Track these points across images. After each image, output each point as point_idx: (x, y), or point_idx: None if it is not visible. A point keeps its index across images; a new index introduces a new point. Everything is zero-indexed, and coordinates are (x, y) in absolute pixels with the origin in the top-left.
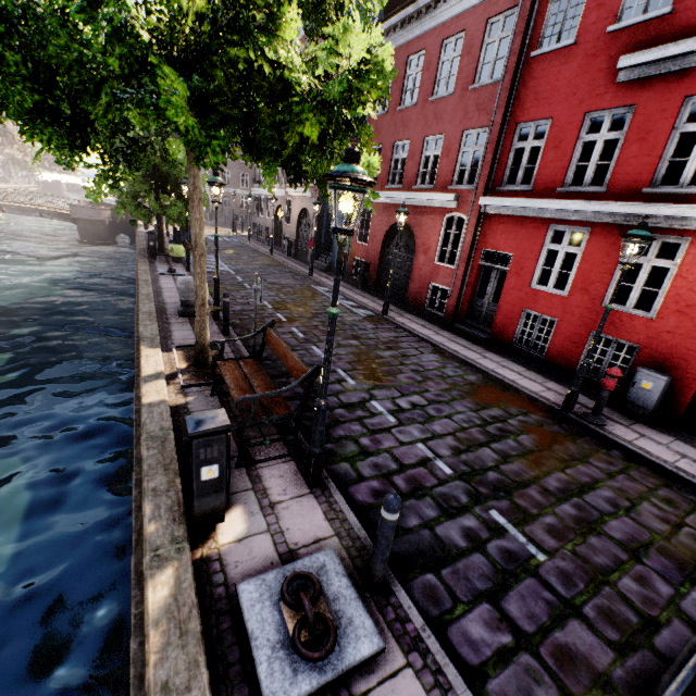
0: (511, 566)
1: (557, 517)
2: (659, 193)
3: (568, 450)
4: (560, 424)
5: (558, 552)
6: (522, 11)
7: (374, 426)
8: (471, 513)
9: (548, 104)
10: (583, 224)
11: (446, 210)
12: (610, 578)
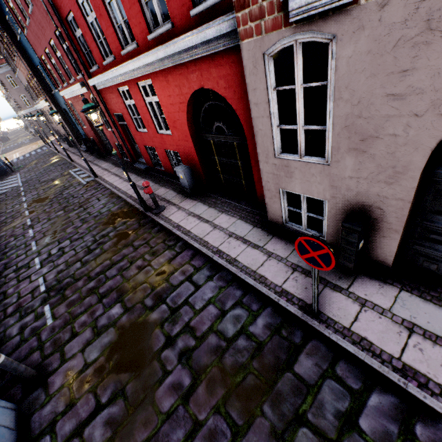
0: (30, 335)
1: (80, 293)
2: (125, 53)
3: (127, 241)
4: (140, 222)
5: (61, 316)
6: None
7: (23, 277)
8: (34, 313)
9: None
10: (124, 84)
11: (87, 94)
12: (76, 319)
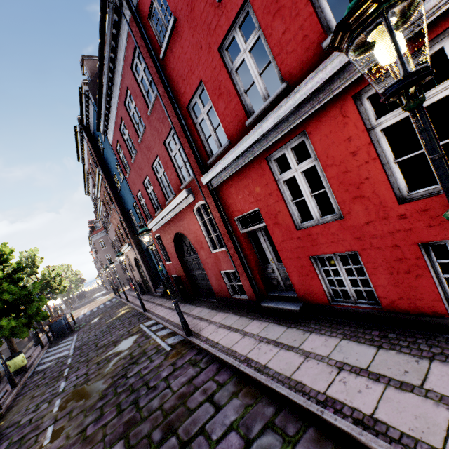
0: None
1: None
2: None
3: None
4: None
5: None
6: (139, 42)
7: None
8: None
9: (192, 74)
10: (294, 133)
11: (191, 205)
12: None
